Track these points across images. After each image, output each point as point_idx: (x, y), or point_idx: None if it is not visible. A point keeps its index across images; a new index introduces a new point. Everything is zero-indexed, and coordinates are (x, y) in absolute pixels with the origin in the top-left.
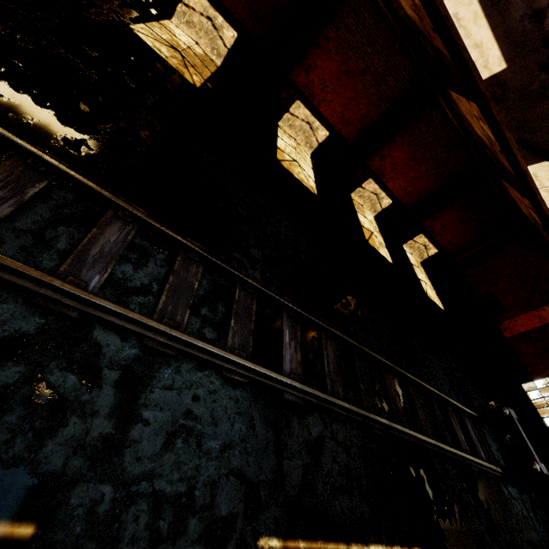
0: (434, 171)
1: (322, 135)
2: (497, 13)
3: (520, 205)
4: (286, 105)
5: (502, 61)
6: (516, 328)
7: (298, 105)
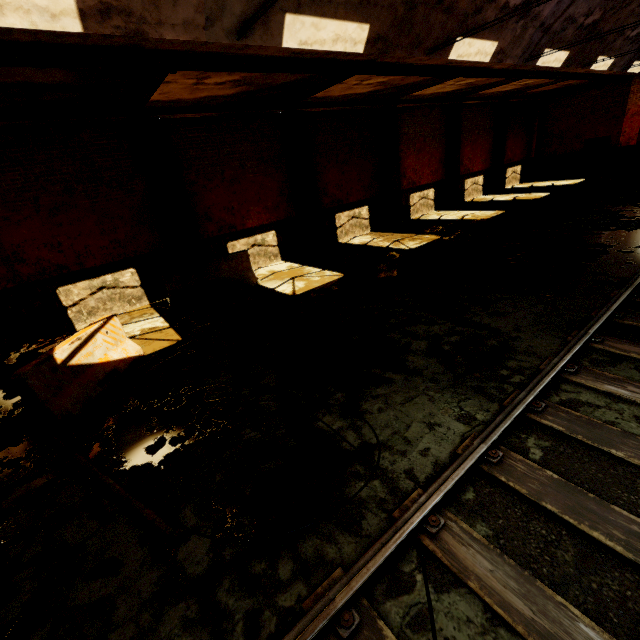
0: (485, 134)
1: (431, 194)
2: (560, 44)
3: (546, 89)
4: (407, 206)
5: (566, 53)
6: (632, 134)
7: (412, 196)
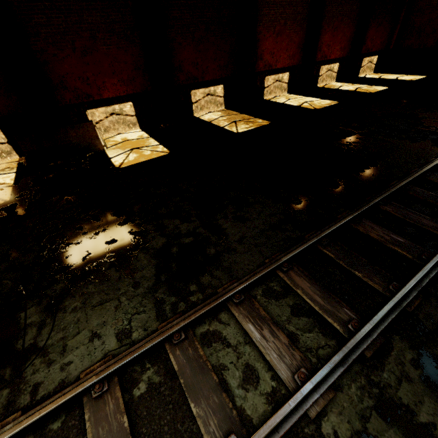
0: (348, 21)
1: (286, 77)
2: None
3: None
4: (262, 87)
5: None
6: None
7: (267, 79)
